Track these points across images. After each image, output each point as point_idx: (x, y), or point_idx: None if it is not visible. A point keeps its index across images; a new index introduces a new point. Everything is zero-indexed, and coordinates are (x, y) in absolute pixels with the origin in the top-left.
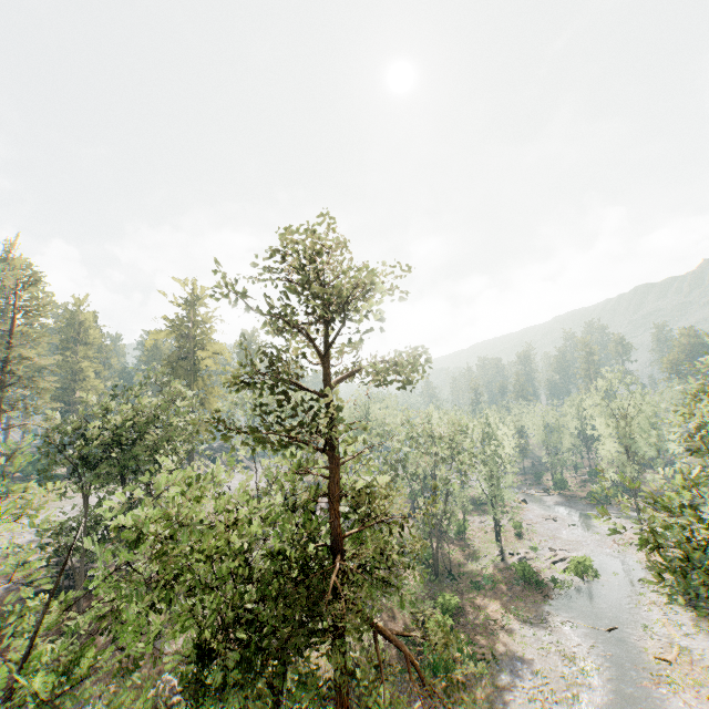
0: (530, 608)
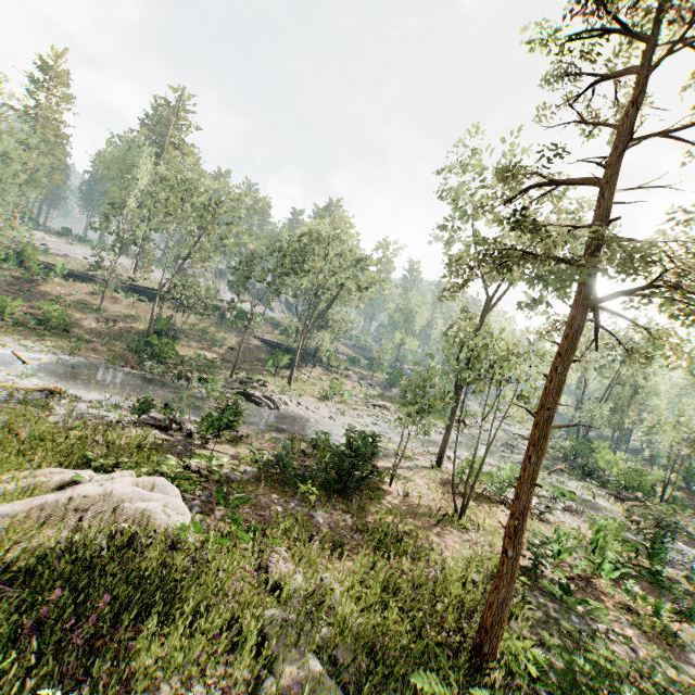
0: (93, 356)
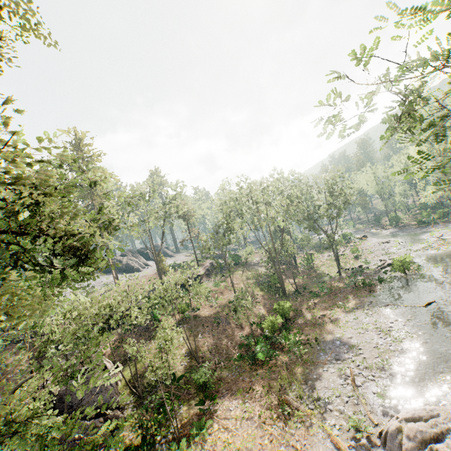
0: (356, 302)
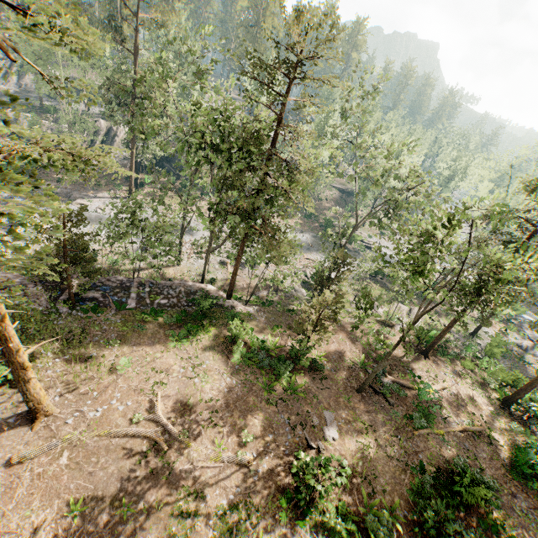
0: (306, 230)
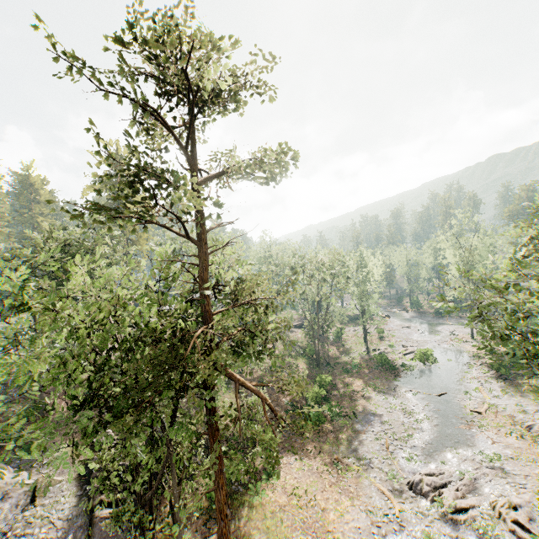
0: (384, 383)
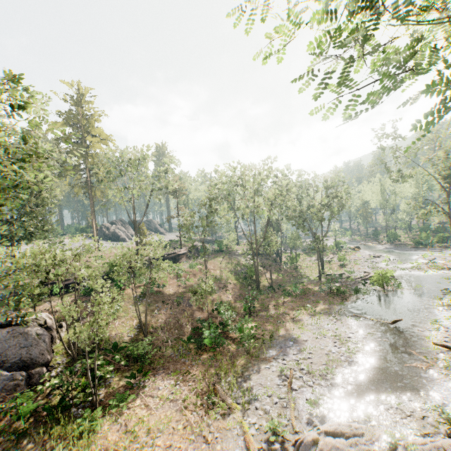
0: (325, 307)
